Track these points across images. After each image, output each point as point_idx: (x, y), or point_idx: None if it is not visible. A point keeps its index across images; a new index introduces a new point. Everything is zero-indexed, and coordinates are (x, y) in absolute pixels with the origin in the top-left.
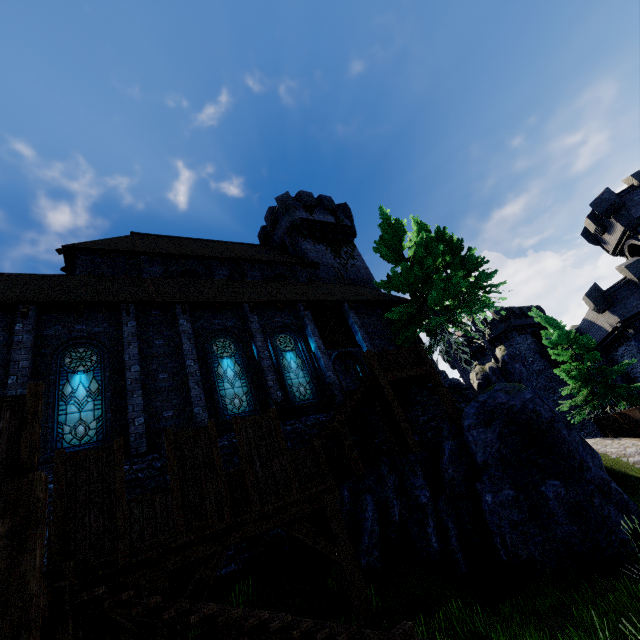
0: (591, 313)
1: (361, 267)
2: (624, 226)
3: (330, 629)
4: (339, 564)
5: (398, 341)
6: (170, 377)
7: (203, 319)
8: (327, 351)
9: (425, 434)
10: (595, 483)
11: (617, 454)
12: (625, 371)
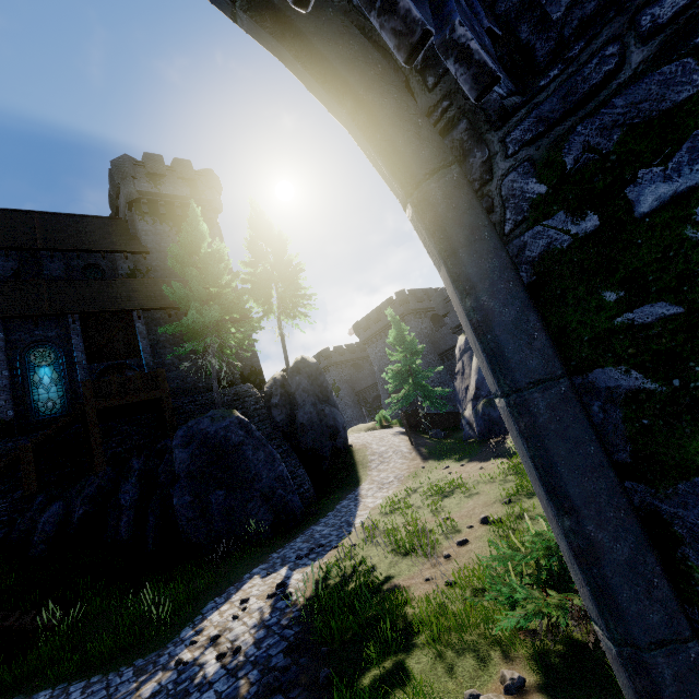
0: None
1: None
2: None
3: None
4: None
5: (183, 353)
6: None
7: None
8: (94, 364)
9: None
10: (262, 490)
11: (372, 452)
12: None
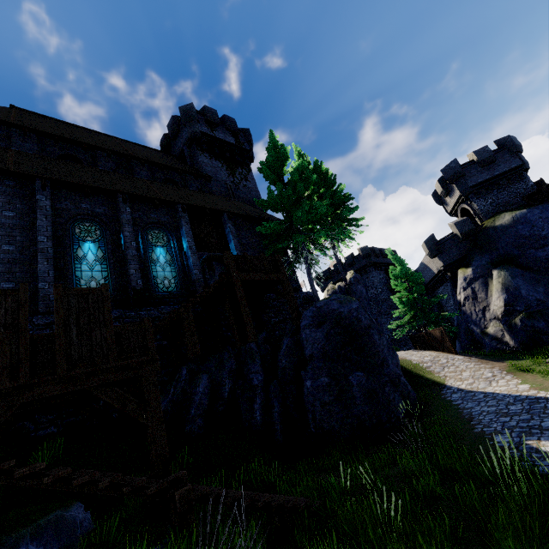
0: (426, 258)
1: (252, 189)
2: (460, 192)
3: (91, 476)
4: (146, 426)
5: (267, 254)
6: (17, 250)
7: (68, 200)
8: (199, 252)
9: (274, 332)
10: (390, 376)
11: (417, 361)
12: (441, 305)
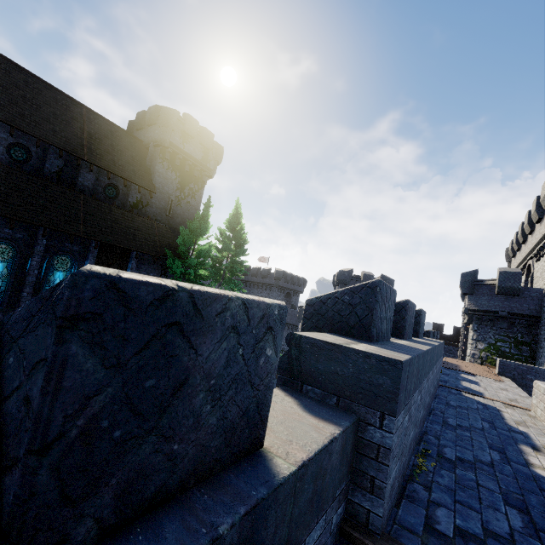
0: None
1: (194, 207)
2: None
3: None
4: None
5: None
6: None
7: None
8: None
9: None
10: None
11: None
12: None
